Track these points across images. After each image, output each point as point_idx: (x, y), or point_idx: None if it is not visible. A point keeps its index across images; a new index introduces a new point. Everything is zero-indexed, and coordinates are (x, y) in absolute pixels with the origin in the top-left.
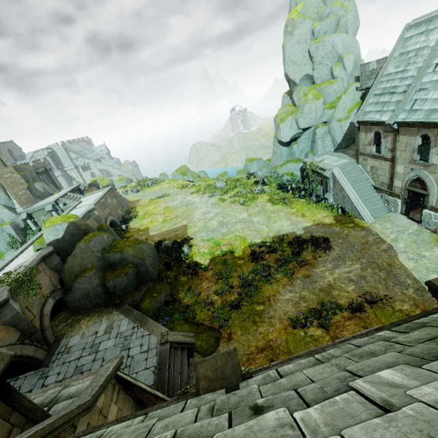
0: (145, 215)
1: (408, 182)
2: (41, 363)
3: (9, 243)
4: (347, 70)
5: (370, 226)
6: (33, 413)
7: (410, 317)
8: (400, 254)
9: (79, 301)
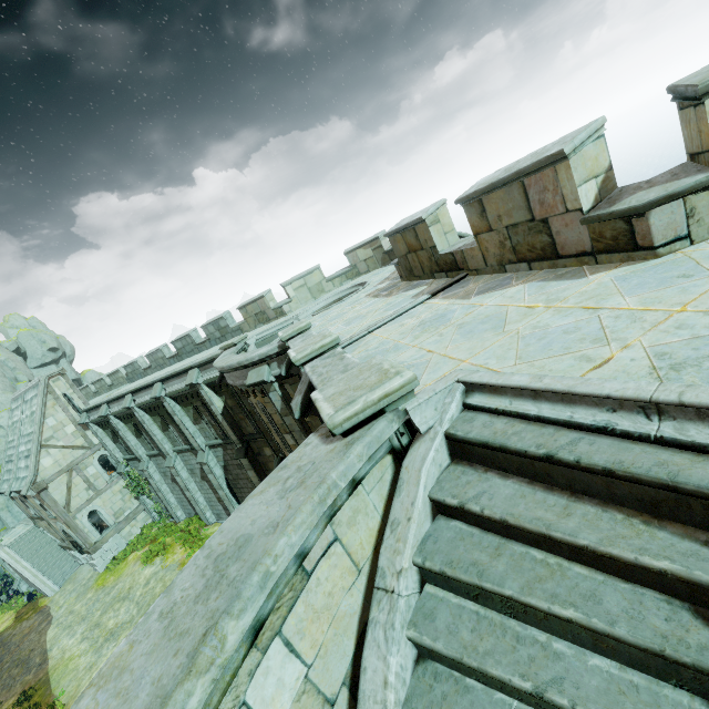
0: None
1: (64, 534)
2: None
3: None
4: (6, 427)
5: (50, 600)
6: None
7: None
8: (54, 624)
9: None
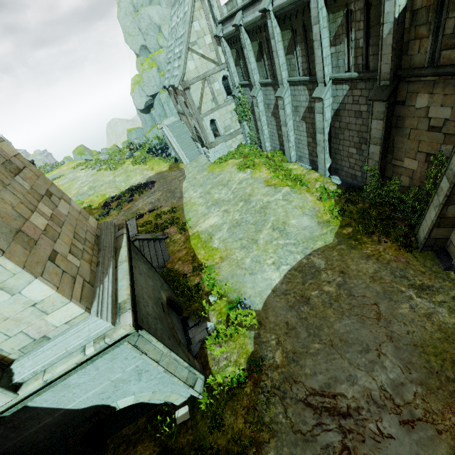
0: None
1: (194, 130)
2: None
3: None
4: (167, 39)
5: (185, 166)
6: None
7: None
8: (186, 180)
9: None
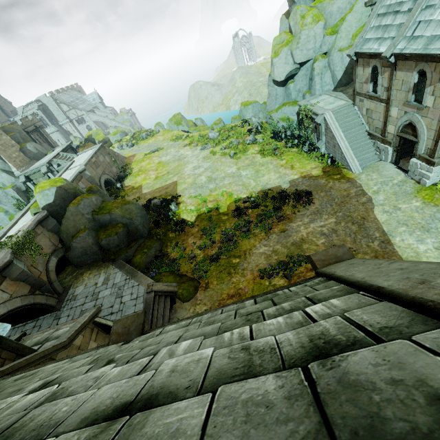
0: (139, 172)
1: (400, 127)
2: (54, 308)
3: (15, 206)
4: None
5: (356, 177)
6: (22, 350)
7: (282, 287)
8: (377, 207)
9: (79, 258)
